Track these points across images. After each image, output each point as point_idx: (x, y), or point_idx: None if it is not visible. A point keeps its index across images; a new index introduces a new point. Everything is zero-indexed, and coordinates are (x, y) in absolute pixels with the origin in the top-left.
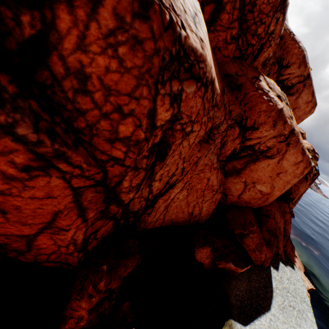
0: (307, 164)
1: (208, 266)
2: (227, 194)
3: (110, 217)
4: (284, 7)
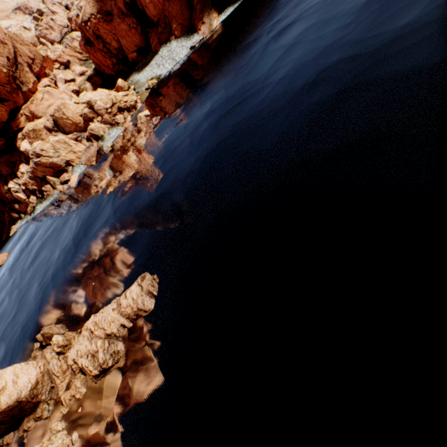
0: None
1: (132, 62)
2: (154, 20)
3: (113, 58)
4: None
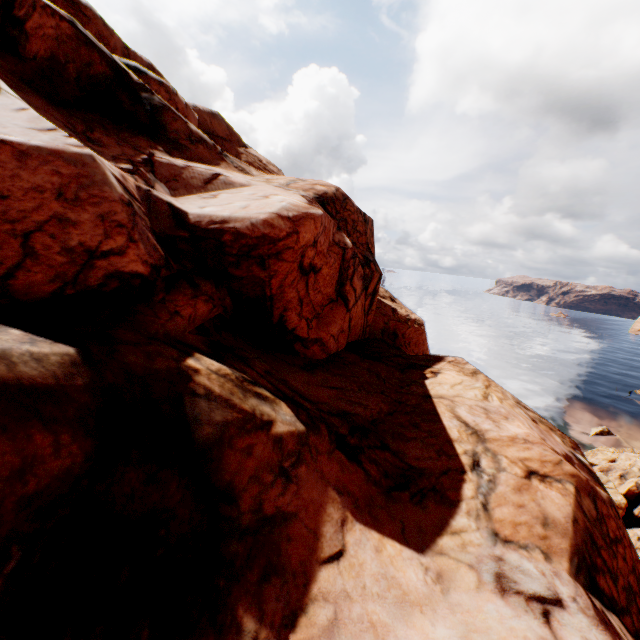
0: None
1: None
2: None
3: None
4: None
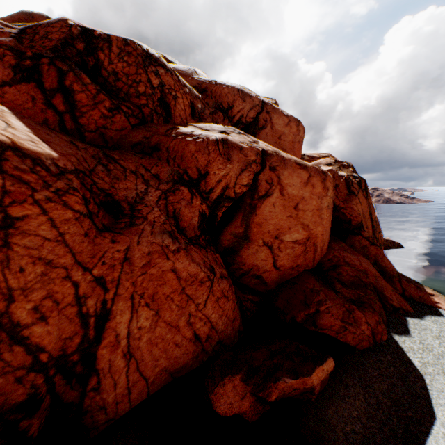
0: (320, 175)
1: (256, 412)
2: (259, 274)
3: None
4: (156, 61)
